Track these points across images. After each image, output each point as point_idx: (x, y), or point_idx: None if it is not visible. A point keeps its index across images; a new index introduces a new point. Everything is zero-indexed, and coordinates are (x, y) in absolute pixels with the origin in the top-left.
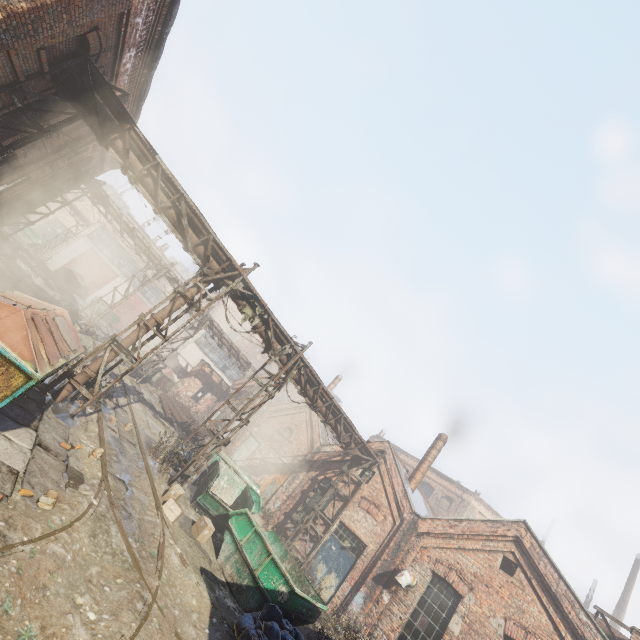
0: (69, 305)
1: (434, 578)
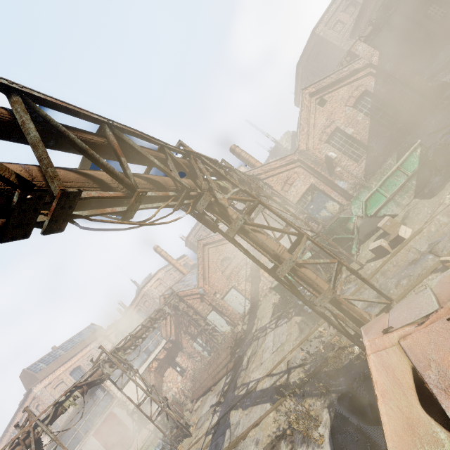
0: None
1: (328, 143)
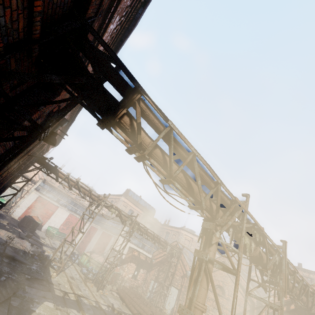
0: (41, 253)
1: None
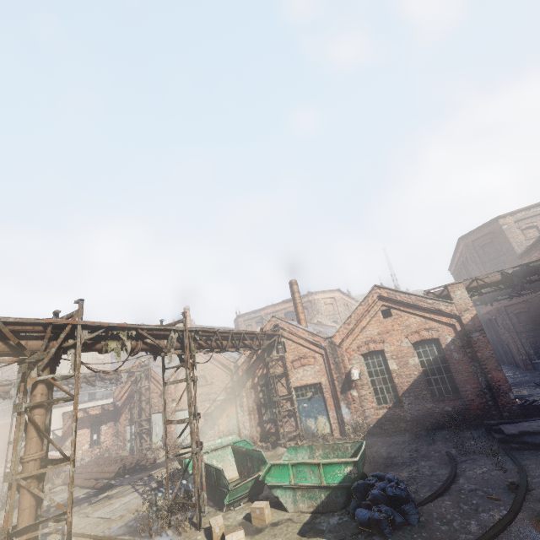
0: None
1: (364, 357)
